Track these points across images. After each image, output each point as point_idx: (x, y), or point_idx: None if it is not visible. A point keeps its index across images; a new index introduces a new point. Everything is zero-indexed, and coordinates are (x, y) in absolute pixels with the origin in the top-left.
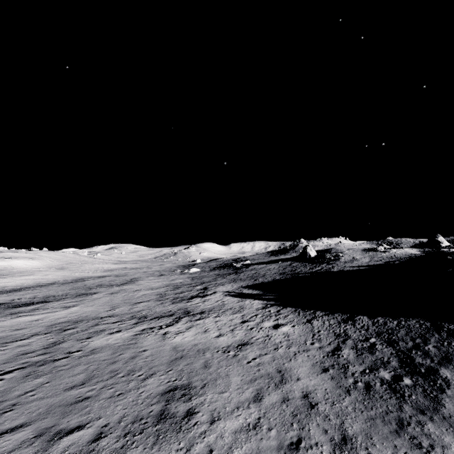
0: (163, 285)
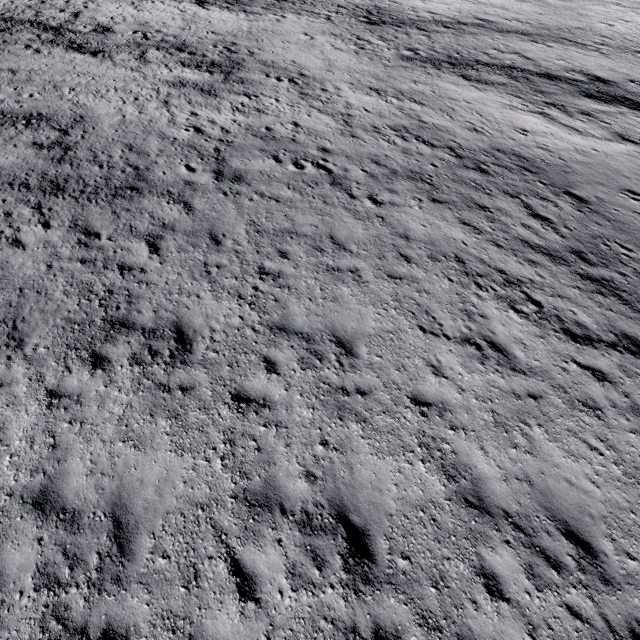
0: None
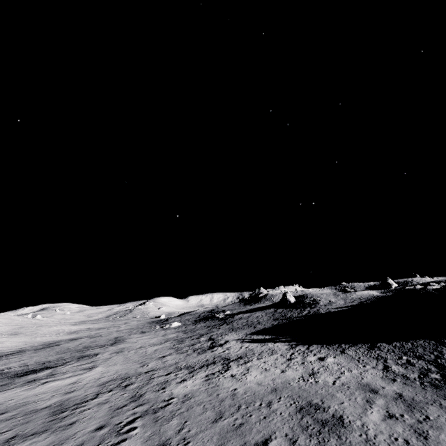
0: (162, 340)
